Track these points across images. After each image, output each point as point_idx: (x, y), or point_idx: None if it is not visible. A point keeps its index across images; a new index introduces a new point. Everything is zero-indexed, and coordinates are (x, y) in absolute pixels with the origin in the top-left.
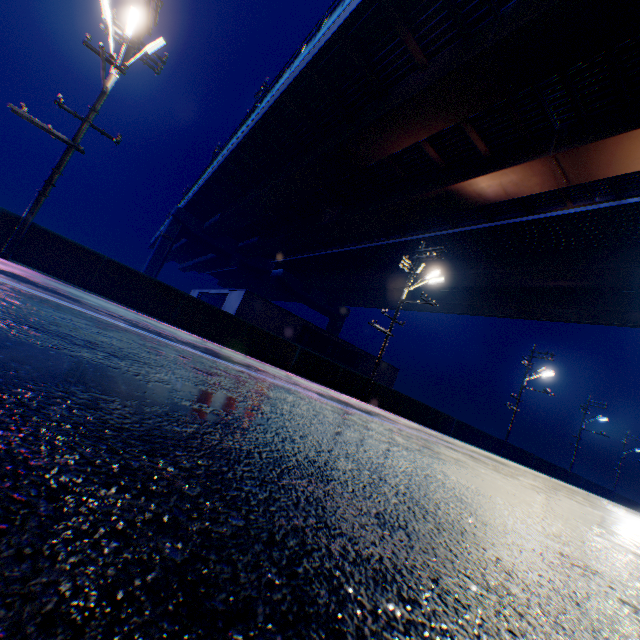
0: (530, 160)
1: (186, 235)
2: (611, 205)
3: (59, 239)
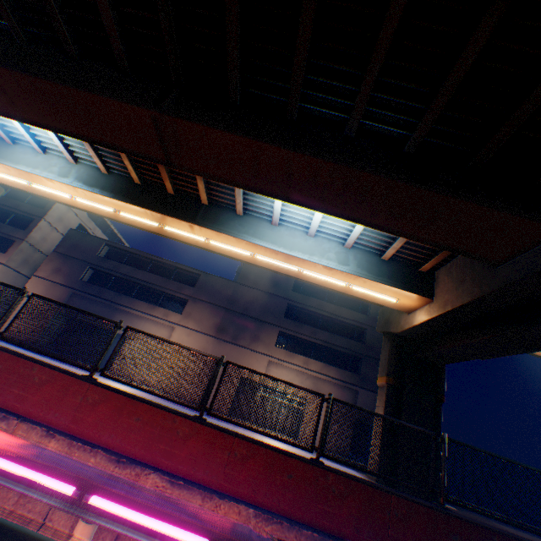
0: None
1: None
2: None
3: None
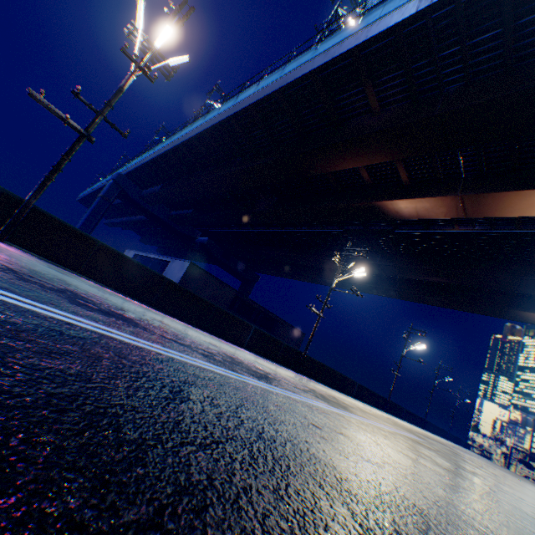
0: (442, 195)
1: (124, 198)
2: (482, 231)
3: (56, 222)
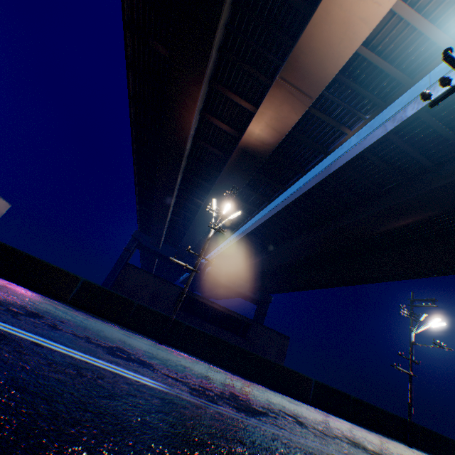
0: (269, 91)
1: (141, 248)
2: (395, 125)
3: None
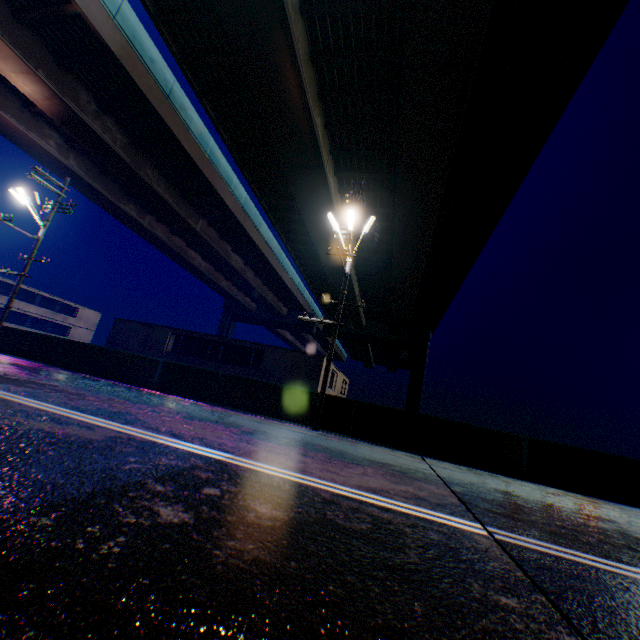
0: None
1: (237, 319)
2: None
3: None
